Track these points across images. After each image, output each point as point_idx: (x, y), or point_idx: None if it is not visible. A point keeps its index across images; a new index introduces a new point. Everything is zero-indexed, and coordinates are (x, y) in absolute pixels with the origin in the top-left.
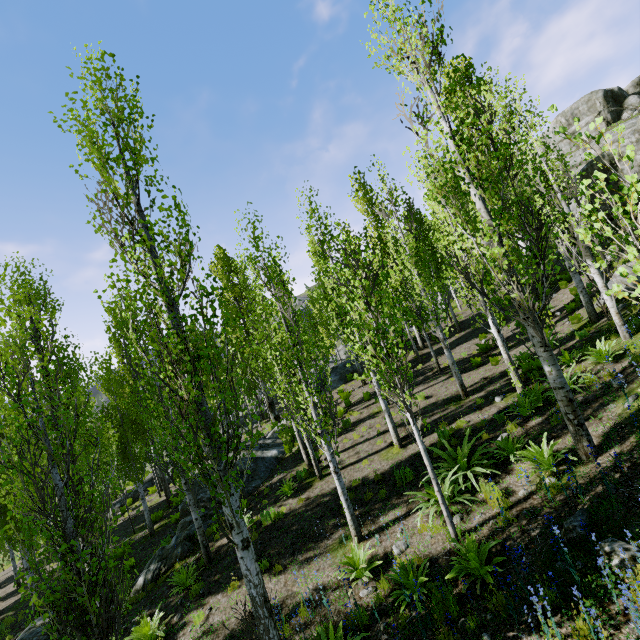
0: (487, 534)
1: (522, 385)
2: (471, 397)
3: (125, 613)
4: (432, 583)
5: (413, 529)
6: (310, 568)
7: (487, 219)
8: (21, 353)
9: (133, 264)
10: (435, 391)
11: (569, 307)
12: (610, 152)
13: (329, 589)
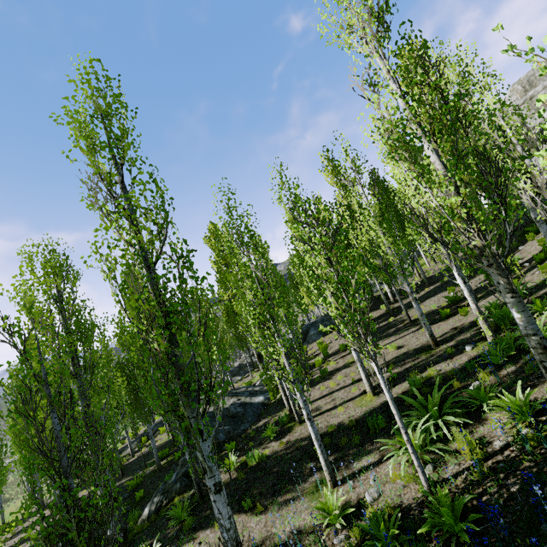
0: (461, 487)
1: (492, 334)
2: (441, 346)
3: (116, 546)
4: (404, 536)
5: (385, 477)
6: (288, 510)
7: (442, 171)
8: (29, 313)
9: (113, 232)
10: (406, 341)
11: (538, 257)
12: None
13: (304, 533)
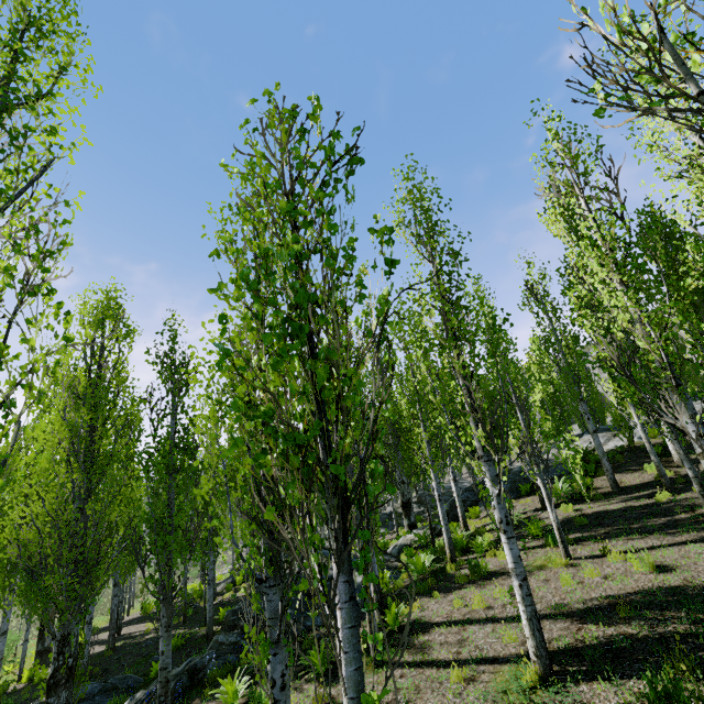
0: None
1: None
2: None
3: None
4: None
5: None
6: None
7: None
8: None
9: None
10: (686, 559)
11: None
12: None
13: None
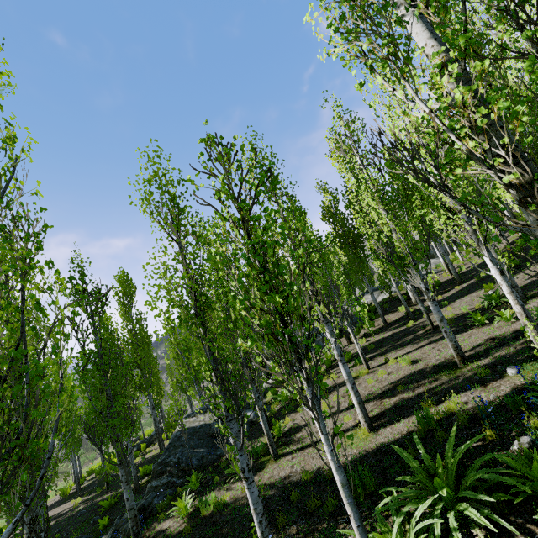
0: None
1: None
2: (471, 365)
3: None
4: None
5: None
6: None
7: (440, 56)
8: None
9: None
10: (424, 354)
11: None
12: None
13: None
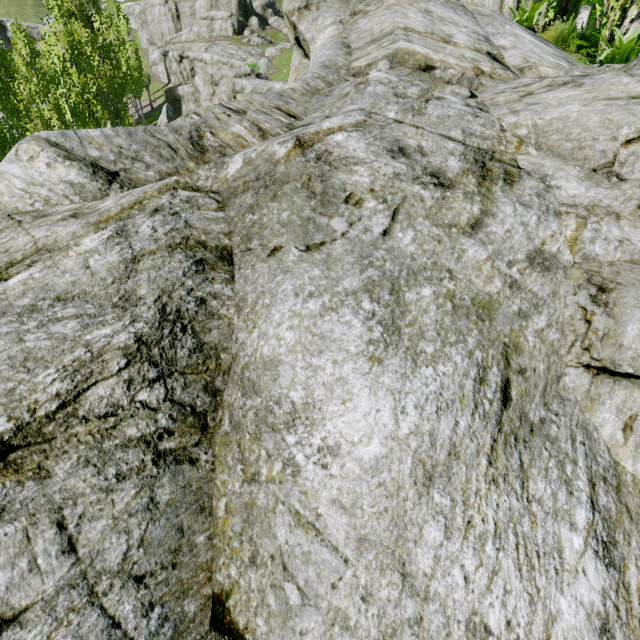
0: None
1: None
2: None
3: None
4: None
5: None
6: None
7: None
8: None
9: None
10: None
11: None
12: (179, 91)
13: None
